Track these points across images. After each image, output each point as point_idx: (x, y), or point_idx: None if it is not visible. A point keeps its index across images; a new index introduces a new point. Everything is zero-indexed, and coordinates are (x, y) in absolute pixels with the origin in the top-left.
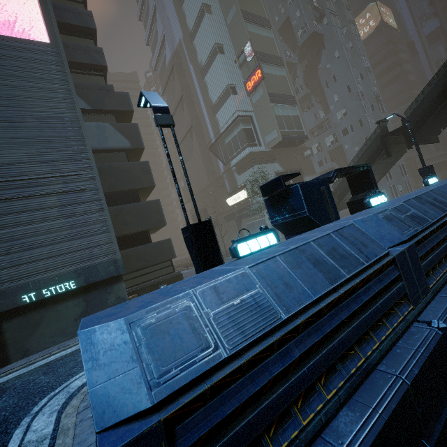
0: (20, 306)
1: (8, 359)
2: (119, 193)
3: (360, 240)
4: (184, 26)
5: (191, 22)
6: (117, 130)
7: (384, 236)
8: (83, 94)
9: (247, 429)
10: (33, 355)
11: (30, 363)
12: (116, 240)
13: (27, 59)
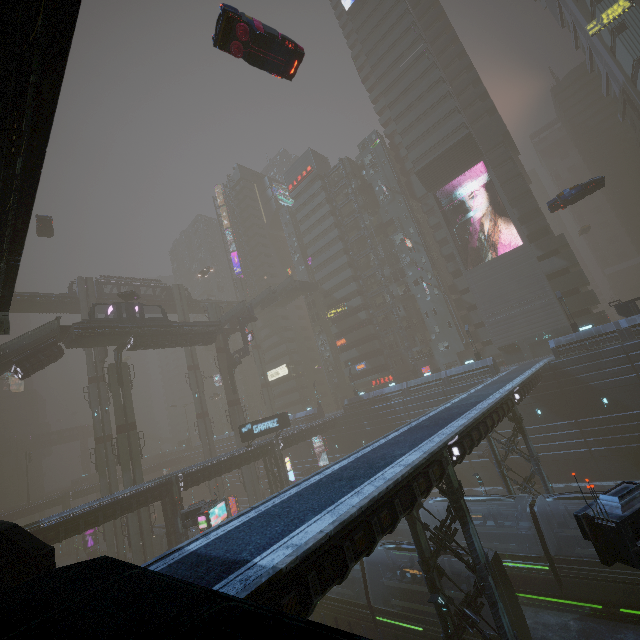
0: (535, 342)
1: (535, 357)
2: (567, 291)
3: (608, 327)
4: (623, 73)
5: (628, 71)
6: (560, 258)
7: (623, 325)
8: (539, 247)
9: (567, 351)
10: (542, 356)
11: (542, 357)
12: (565, 318)
13: (517, 256)
